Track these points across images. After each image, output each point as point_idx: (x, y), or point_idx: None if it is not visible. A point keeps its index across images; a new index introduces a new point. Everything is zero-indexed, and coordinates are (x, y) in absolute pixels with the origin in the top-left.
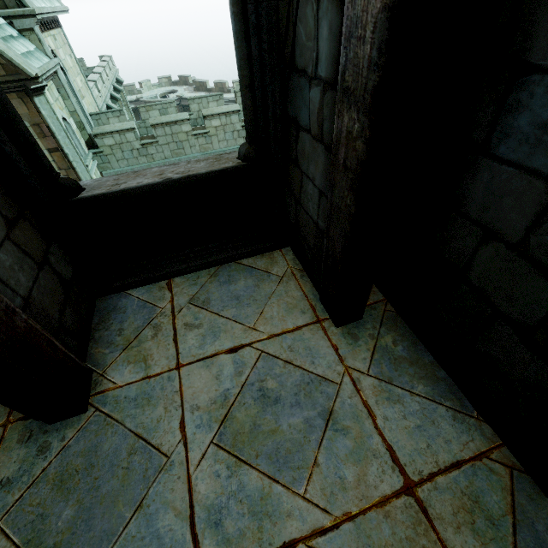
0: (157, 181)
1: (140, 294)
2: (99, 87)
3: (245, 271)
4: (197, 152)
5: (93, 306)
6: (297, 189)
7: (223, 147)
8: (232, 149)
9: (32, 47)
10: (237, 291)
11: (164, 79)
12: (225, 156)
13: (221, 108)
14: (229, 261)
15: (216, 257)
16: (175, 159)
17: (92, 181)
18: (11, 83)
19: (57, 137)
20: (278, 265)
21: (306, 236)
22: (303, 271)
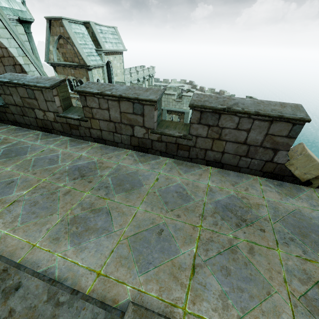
0: None
1: None
2: (132, 75)
3: None
4: None
5: None
6: None
7: None
8: None
9: (98, 58)
10: None
11: (183, 80)
12: None
13: None
14: None
15: None
16: None
17: None
18: (84, 66)
19: None
20: None
21: None
22: None
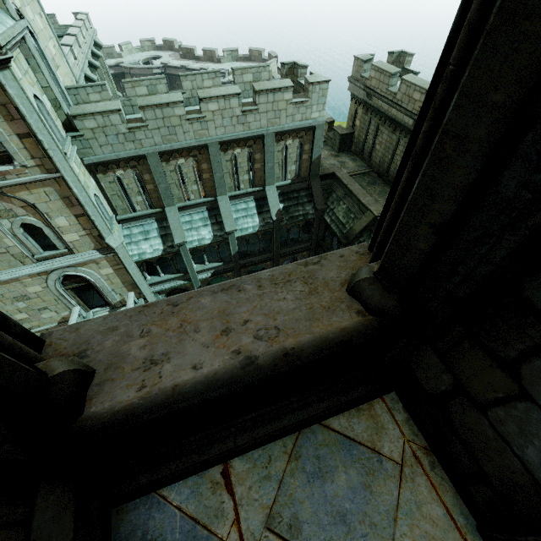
0: (231, 368)
1: (183, 499)
2: (75, 53)
3: (340, 449)
4: (191, 139)
5: (108, 535)
6: (482, 389)
7: (219, 134)
8: (230, 136)
9: None
10: (339, 500)
11: (147, 42)
12: (318, 273)
13: (219, 89)
14: (312, 423)
15: (291, 417)
16: (166, 146)
17: (101, 328)
18: None
19: (28, 121)
20: (388, 436)
21: (474, 447)
22: (431, 453)
